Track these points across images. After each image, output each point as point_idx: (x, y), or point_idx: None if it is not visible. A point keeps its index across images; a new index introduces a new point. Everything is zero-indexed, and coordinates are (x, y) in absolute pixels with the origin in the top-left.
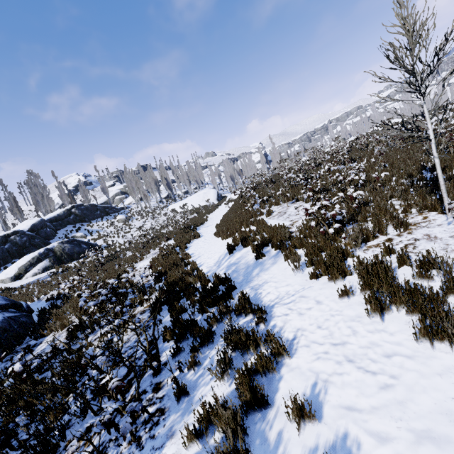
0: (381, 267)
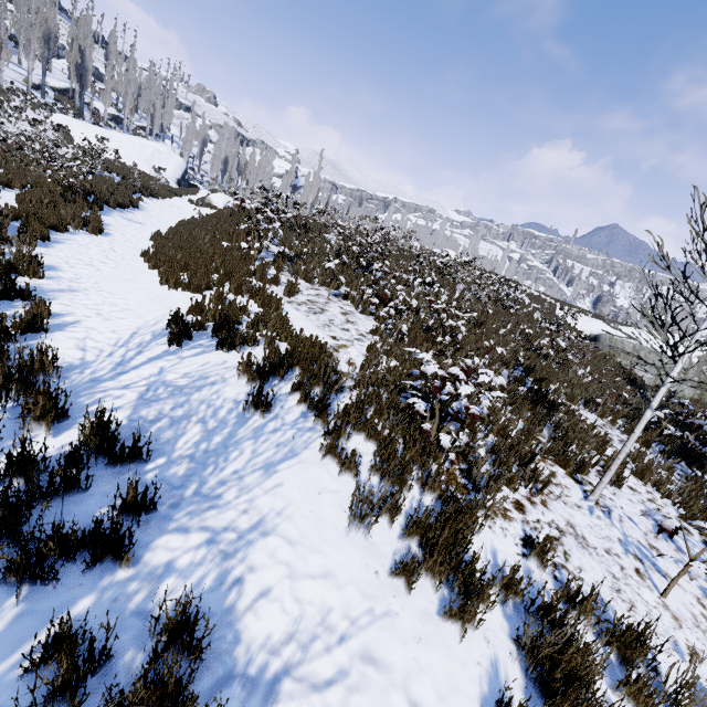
0: (586, 654)
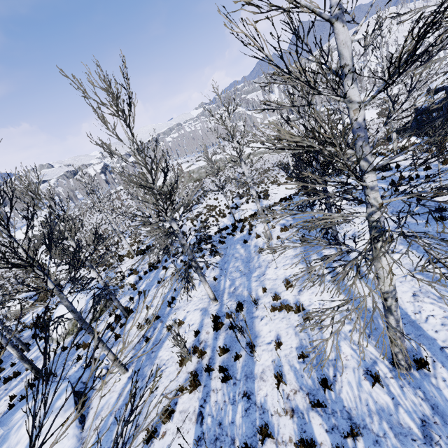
0: None
